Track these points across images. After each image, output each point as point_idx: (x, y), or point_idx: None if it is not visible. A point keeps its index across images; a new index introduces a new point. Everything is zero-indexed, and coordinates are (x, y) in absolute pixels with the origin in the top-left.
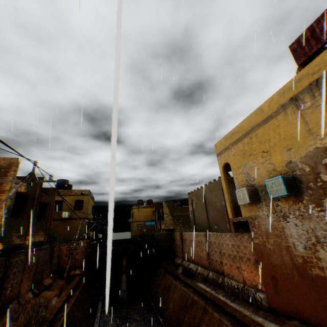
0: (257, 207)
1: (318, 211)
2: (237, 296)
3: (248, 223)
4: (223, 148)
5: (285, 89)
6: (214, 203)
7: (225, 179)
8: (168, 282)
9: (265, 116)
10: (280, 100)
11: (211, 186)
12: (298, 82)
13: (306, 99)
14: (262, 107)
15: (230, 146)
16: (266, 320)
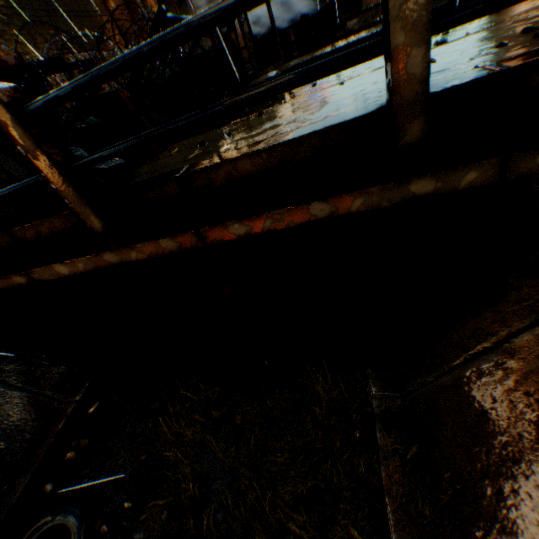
0: None
1: None
2: None
3: None
4: None
5: None
6: None
7: None
8: None
9: None
10: None
11: None
12: None
13: None
14: None
15: None
16: None
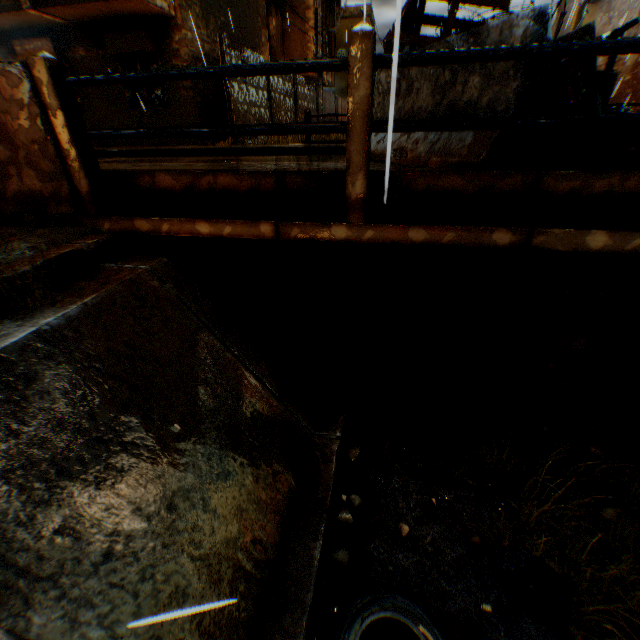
0: (598, 10)
1: (633, 4)
2: None
3: None
4: None
5: None
6: None
7: None
8: None
9: None
10: None
11: None
12: None
13: None
14: None
15: None
16: None
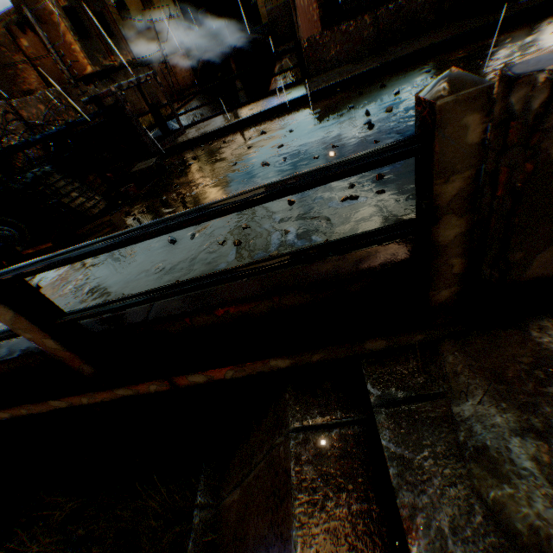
0: None
1: None
2: None
3: None
4: None
5: None
6: None
7: None
8: None
9: None
10: None
11: None
12: None
13: None
14: None
15: None
16: None
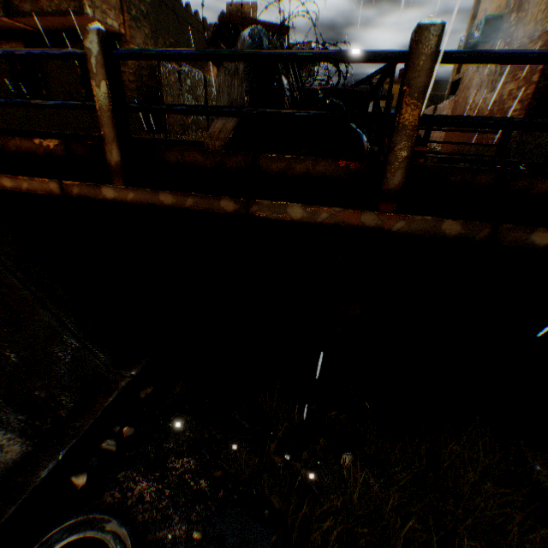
0: None
1: None
2: None
3: None
4: None
5: None
6: None
7: (472, 21)
8: None
9: None
10: None
11: None
12: None
13: None
14: None
15: None
16: None
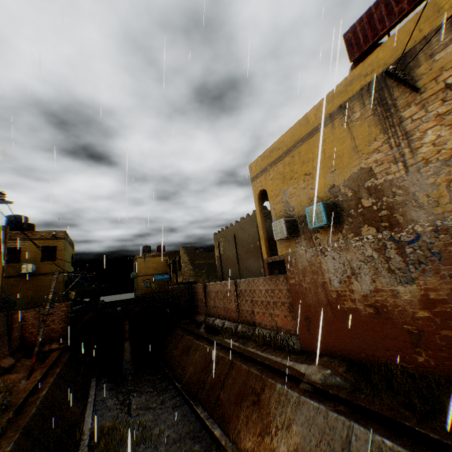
0: (295, 242)
1: (356, 241)
2: (269, 345)
3: (284, 263)
4: (259, 170)
5: (335, 93)
6: (246, 244)
7: (261, 210)
8: (187, 343)
9: (311, 128)
10: (329, 108)
11: (243, 223)
12: (350, 85)
13: (356, 109)
14: (308, 116)
15: (268, 167)
16: (297, 362)
